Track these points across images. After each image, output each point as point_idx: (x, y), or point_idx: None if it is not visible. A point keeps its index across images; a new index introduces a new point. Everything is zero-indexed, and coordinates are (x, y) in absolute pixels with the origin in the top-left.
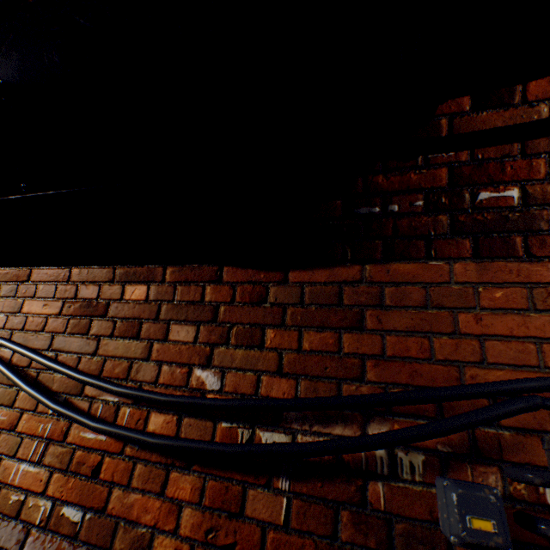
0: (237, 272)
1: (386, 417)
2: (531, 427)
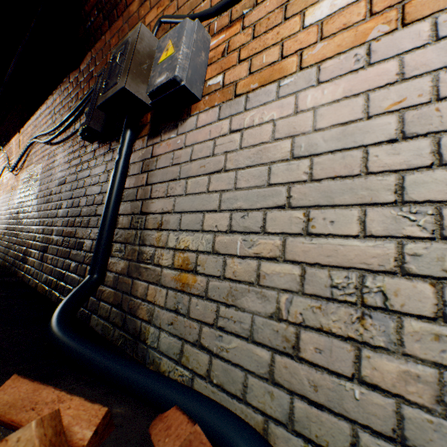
0: (73, 76)
1: None
2: None
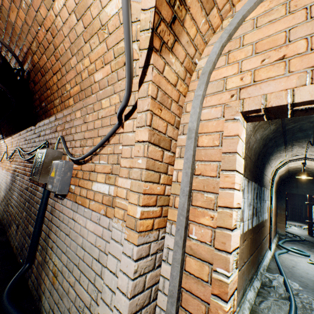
0: (33, 128)
1: None
2: None
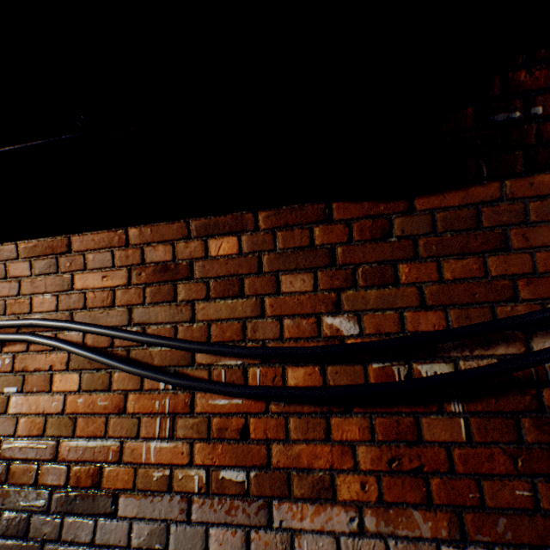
0: (350, 208)
1: (548, 330)
2: None
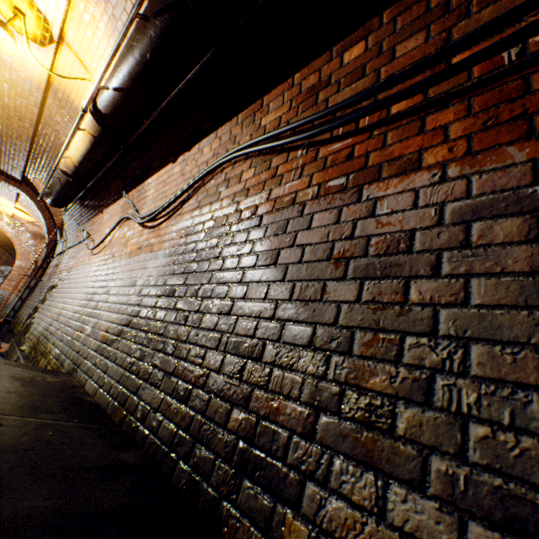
0: None
1: None
2: None
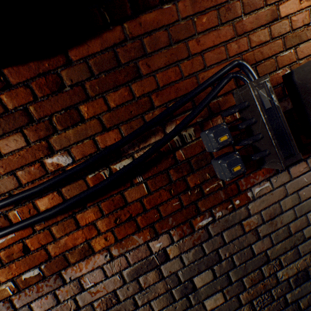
0: (21, 71)
1: (172, 120)
2: (228, 91)
